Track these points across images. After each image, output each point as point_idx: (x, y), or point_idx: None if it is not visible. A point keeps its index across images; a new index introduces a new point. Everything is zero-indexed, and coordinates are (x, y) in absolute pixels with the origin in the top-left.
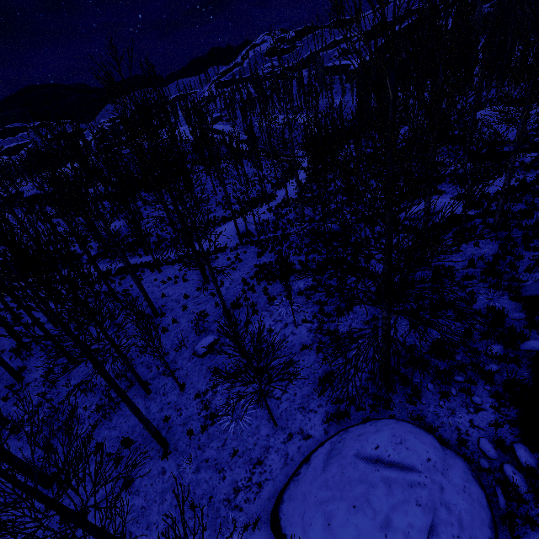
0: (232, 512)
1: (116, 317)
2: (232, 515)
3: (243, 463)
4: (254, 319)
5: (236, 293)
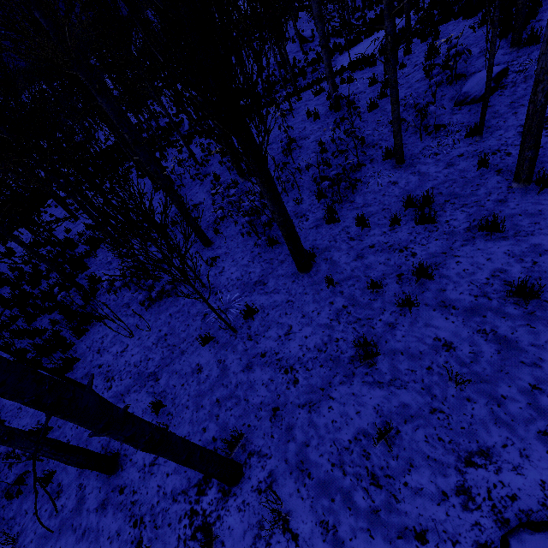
0: None
1: (272, 131)
2: None
3: None
4: None
5: (482, 34)
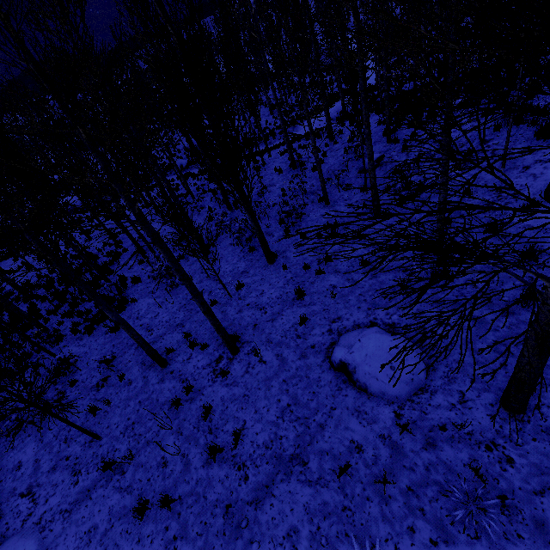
0: (494, 213)
1: (250, 179)
2: (496, 214)
3: (481, 194)
4: (418, 132)
5: (378, 131)
